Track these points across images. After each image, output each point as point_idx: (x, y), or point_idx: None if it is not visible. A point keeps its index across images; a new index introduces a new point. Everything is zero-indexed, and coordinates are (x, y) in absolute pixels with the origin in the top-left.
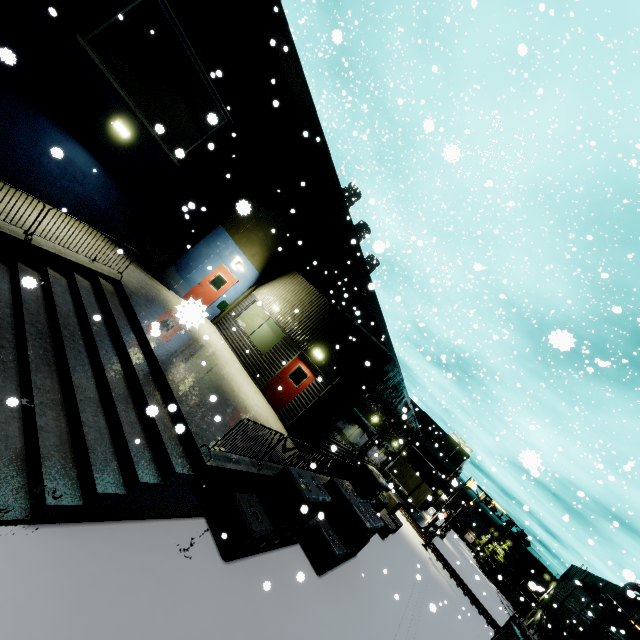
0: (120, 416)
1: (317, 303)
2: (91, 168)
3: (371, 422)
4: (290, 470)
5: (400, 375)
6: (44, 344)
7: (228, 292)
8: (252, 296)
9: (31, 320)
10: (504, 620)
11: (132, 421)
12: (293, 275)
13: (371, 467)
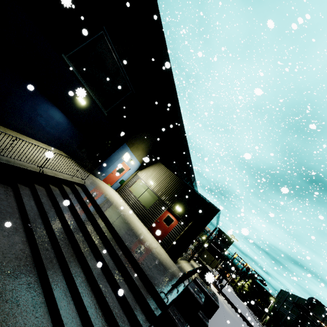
0: (118, 283)
1: (174, 180)
2: (62, 120)
3: (201, 239)
4: (190, 288)
5: (219, 216)
6: (65, 240)
7: (125, 175)
8: (137, 176)
9: (54, 225)
10: (254, 323)
11: (123, 284)
12: (158, 164)
13: (208, 266)
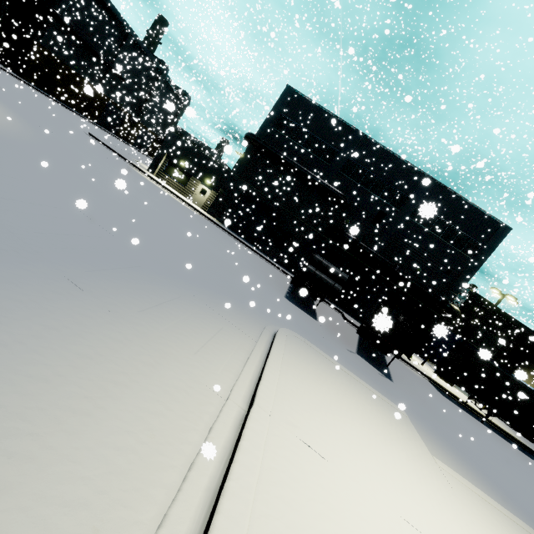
0: None
1: None
2: None
3: None
4: None
5: None
6: None
7: None
8: None
9: None
10: None
11: None
12: None
13: None
